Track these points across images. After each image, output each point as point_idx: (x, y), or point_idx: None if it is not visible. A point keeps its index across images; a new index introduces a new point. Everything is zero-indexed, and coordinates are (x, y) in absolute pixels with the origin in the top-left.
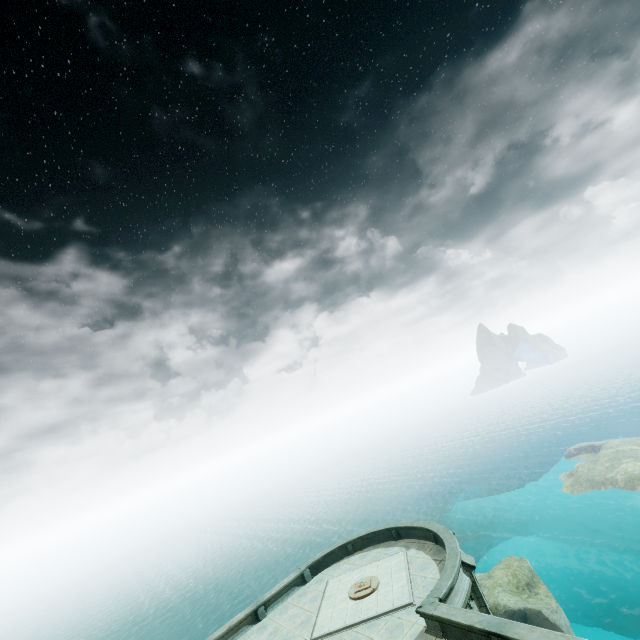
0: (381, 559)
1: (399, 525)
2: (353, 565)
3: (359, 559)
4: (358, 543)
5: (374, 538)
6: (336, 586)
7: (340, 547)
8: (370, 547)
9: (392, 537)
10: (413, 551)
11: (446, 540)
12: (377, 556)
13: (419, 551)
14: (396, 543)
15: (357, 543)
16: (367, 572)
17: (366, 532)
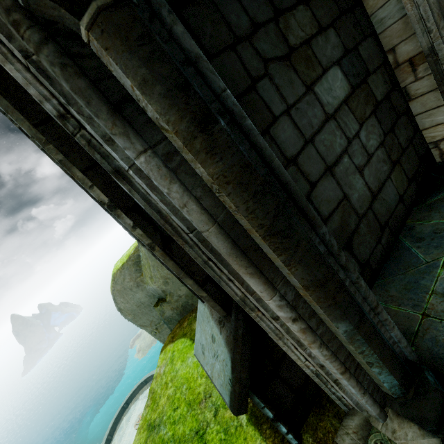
0: (132, 413)
1: (126, 399)
2: (121, 434)
3: (120, 431)
4: (111, 431)
5: (117, 420)
6: (126, 441)
7: (105, 443)
8: (118, 425)
9: (125, 409)
10: (141, 396)
11: (153, 373)
12: (128, 418)
13: (144, 392)
14: (130, 407)
15: (111, 432)
16: (133, 421)
17: (112, 422)
